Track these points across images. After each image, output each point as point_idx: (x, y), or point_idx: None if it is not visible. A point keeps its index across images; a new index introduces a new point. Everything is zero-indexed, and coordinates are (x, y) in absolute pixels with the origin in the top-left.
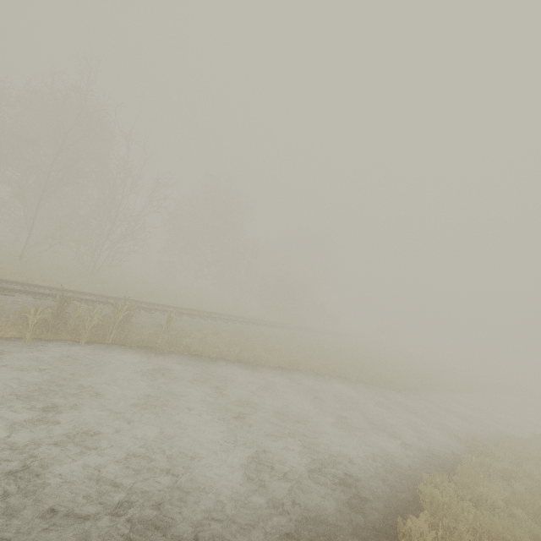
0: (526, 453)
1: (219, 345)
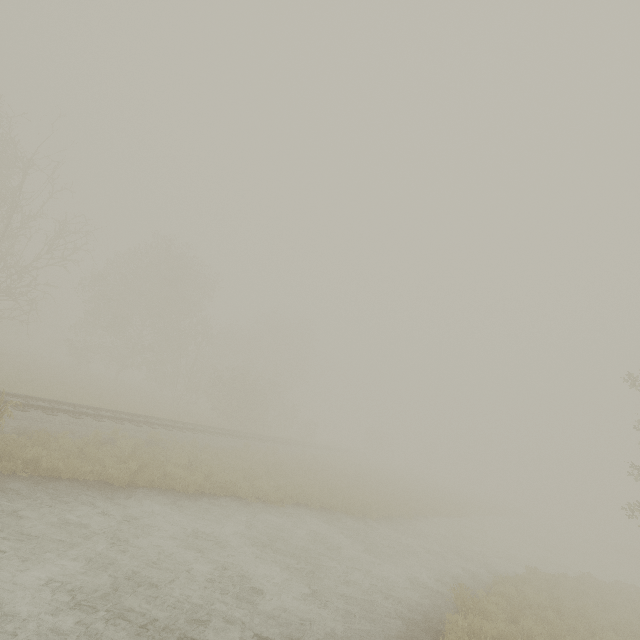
0: (522, 600)
1: (105, 459)
